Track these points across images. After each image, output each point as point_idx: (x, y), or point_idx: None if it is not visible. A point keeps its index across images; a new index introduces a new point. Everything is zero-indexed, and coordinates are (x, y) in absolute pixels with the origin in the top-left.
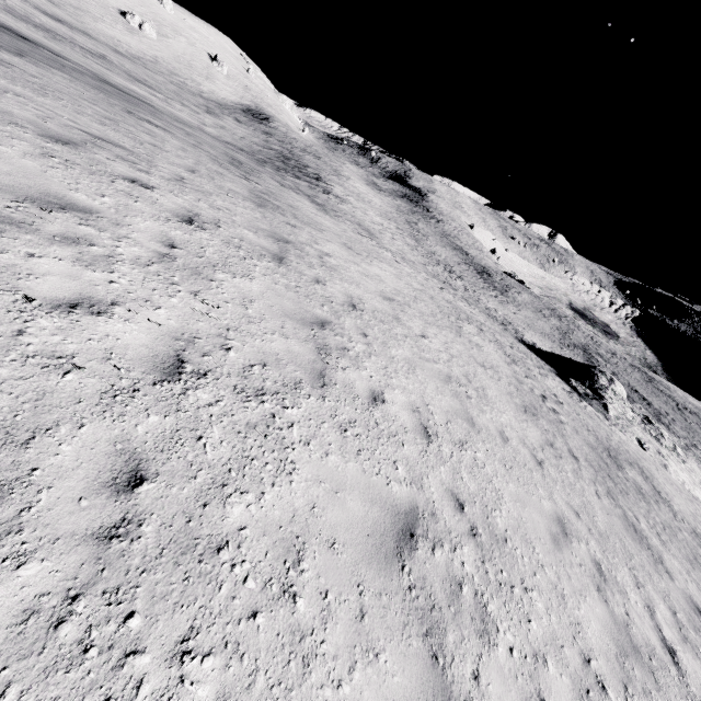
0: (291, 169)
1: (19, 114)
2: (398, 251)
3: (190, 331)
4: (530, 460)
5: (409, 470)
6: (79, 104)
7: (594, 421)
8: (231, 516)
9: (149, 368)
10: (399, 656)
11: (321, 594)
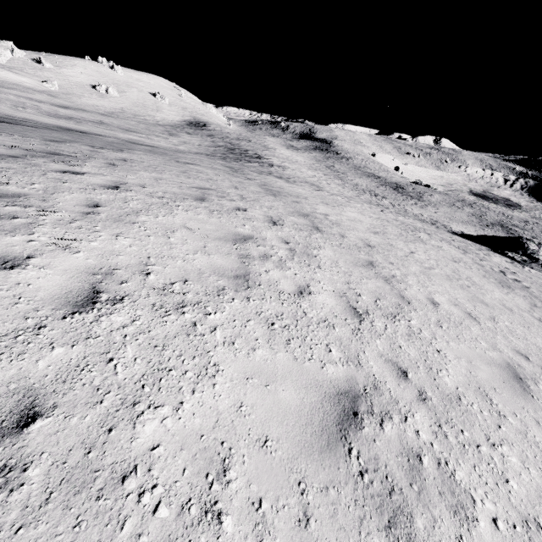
0: (240, 156)
1: (176, 191)
2: (338, 193)
3: (339, 290)
4: (533, 320)
5: (486, 342)
6: (169, 170)
7: None
8: (448, 383)
9: (350, 316)
10: None
11: (513, 414)
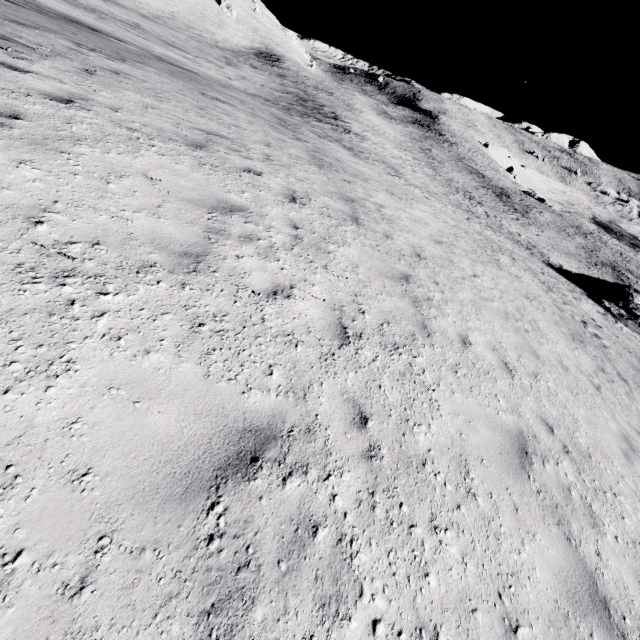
0: (311, 111)
1: (166, 128)
2: (421, 185)
3: (337, 301)
4: (589, 386)
5: (507, 401)
6: (179, 100)
7: (632, 342)
8: (420, 442)
9: (331, 336)
10: (546, 537)
11: (488, 494)
